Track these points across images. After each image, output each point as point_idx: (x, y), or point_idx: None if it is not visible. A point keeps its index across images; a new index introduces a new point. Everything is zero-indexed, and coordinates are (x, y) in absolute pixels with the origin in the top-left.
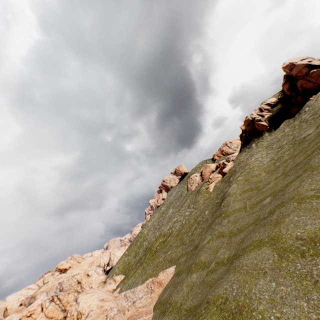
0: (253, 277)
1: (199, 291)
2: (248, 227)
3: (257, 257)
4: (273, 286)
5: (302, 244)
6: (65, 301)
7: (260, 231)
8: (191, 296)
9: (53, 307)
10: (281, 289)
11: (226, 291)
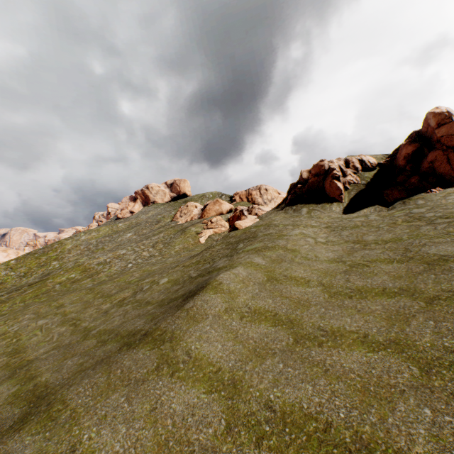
0: None
1: None
2: None
3: None
4: None
5: None
6: None
7: None
8: None
9: None
10: None
11: None
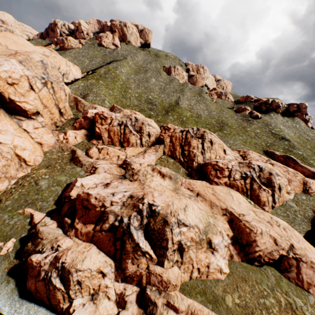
0: None
1: None
2: None
3: None
4: None
5: None
6: (59, 96)
7: None
8: None
9: (47, 94)
10: None
11: None
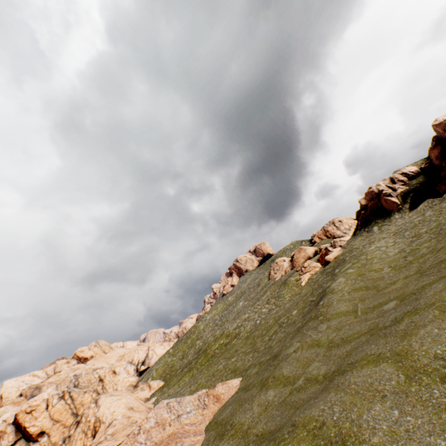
0: (366, 400)
1: (278, 413)
2: (359, 337)
3: (372, 375)
4: (395, 414)
5: (443, 365)
6: (79, 401)
7: (379, 343)
8: (265, 419)
9: (62, 406)
10: (408, 420)
11: (323, 413)
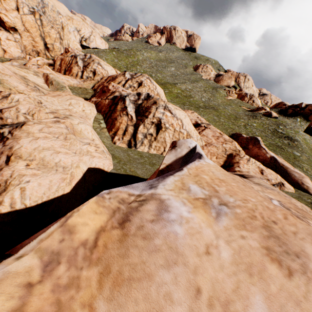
0: None
1: None
2: None
3: None
4: None
5: None
6: (47, 31)
7: None
8: None
9: (32, 21)
10: None
11: None
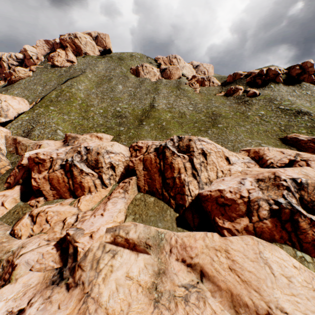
0: None
1: None
2: None
3: None
4: None
5: None
6: None
7: None
8: None
9: None
10: None
11: None
